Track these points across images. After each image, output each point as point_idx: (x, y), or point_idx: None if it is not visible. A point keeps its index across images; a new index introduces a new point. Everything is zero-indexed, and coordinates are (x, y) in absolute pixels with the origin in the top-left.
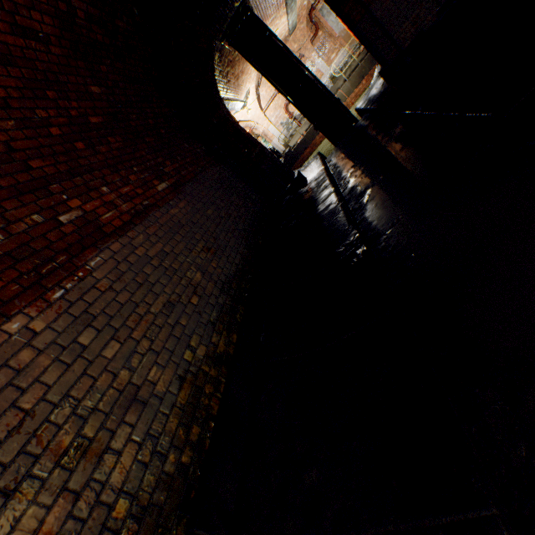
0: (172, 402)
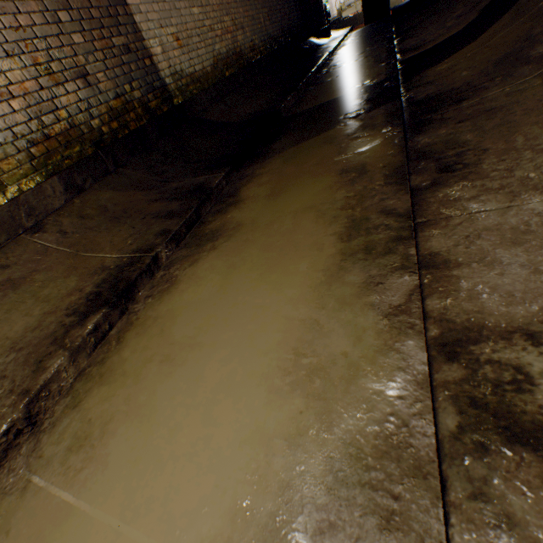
0: (249, 43)
